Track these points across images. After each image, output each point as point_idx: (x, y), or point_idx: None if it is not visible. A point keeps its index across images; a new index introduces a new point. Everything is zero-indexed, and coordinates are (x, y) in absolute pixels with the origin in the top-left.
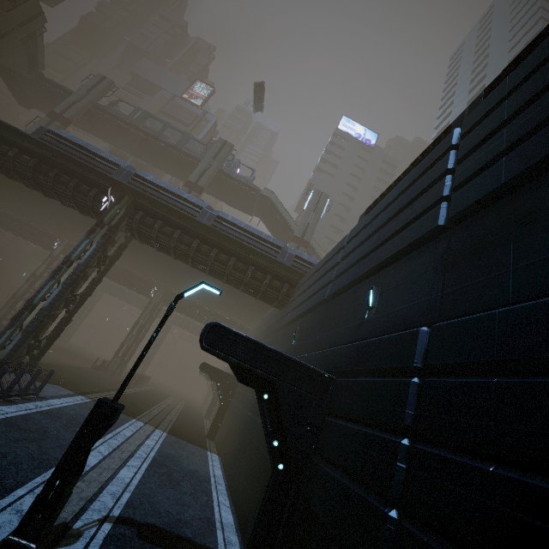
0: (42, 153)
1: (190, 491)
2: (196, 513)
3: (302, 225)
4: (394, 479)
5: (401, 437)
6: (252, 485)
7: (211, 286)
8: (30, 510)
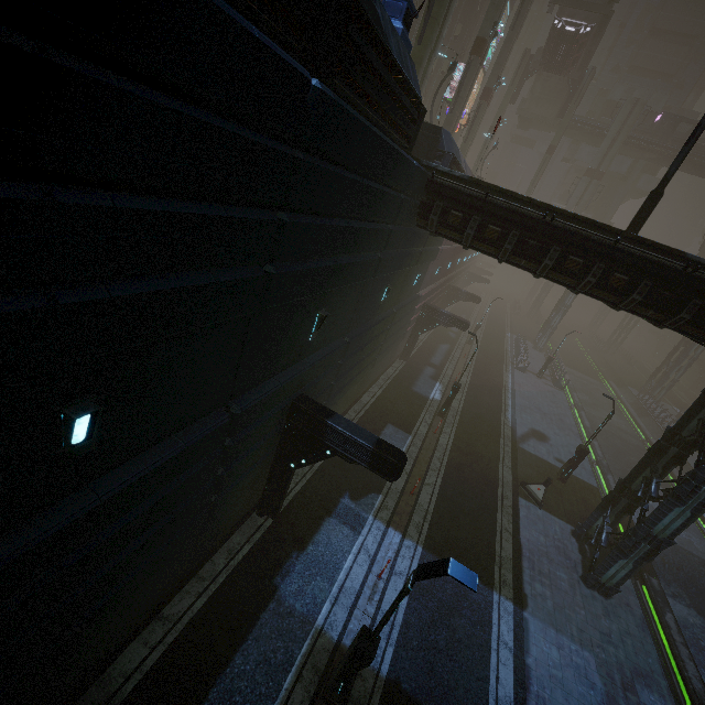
0: None
1: None
2: None
3: None
4: None
5: None
6: None
7: None
8: None
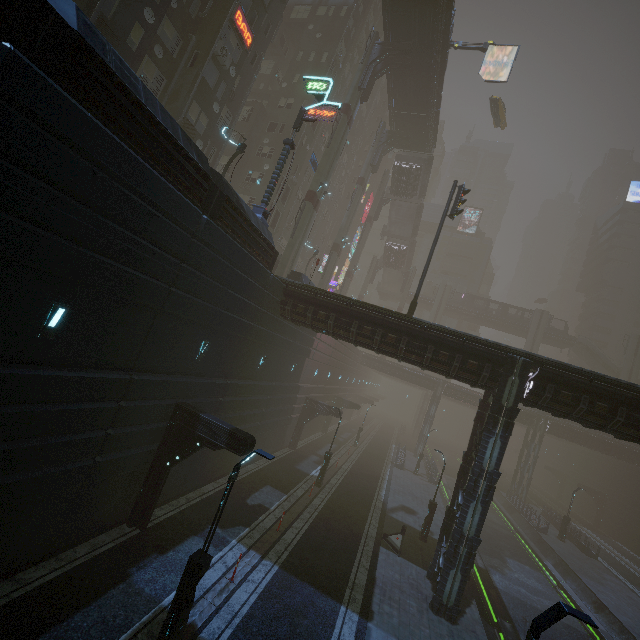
0: None
1: None
2: None
3: (625, 370)
4: None
5: None
6: None
7: None
8: None
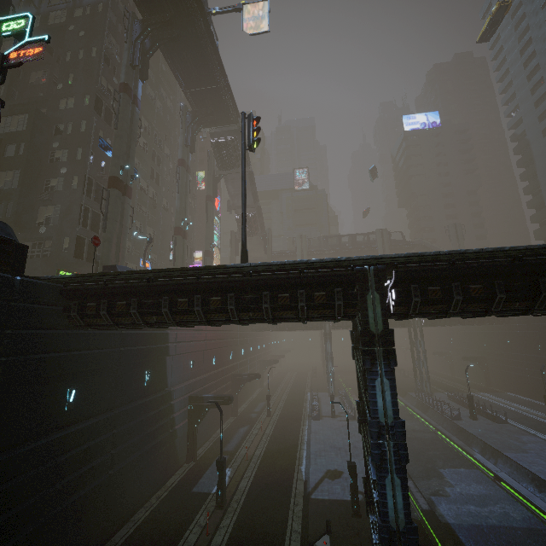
0: None
1: (539, 406)
2: None
3: None
4: None
5: None
6: None
7: None
8: None
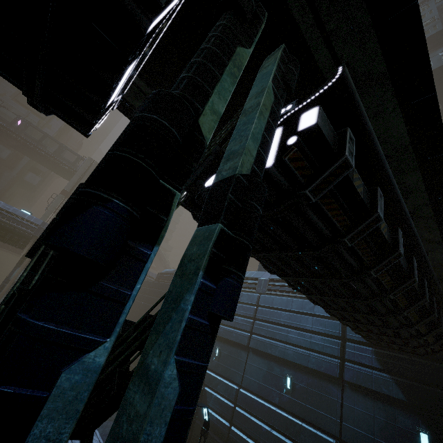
0: None
1: None
2: None
3: None
4: None
5: None
6: None
7: None
8: None
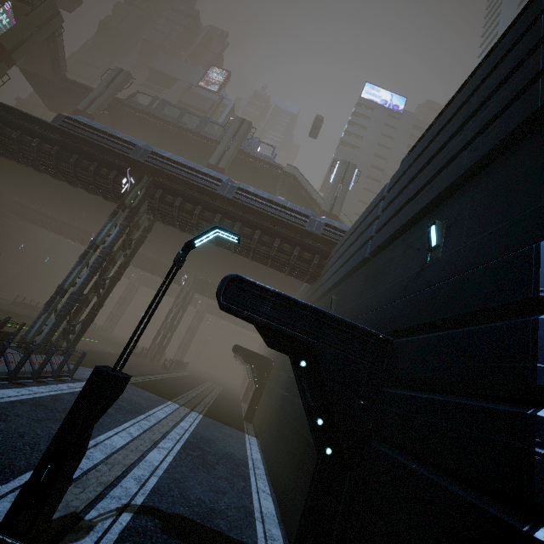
0: (62, 140)
1: (226, 476)
2: (232, 501)
3: (329, 198)
4: (534, 476)
5: (533, 406)
6: (293, 470)
7: (226, 231)
8: (17, 501)
